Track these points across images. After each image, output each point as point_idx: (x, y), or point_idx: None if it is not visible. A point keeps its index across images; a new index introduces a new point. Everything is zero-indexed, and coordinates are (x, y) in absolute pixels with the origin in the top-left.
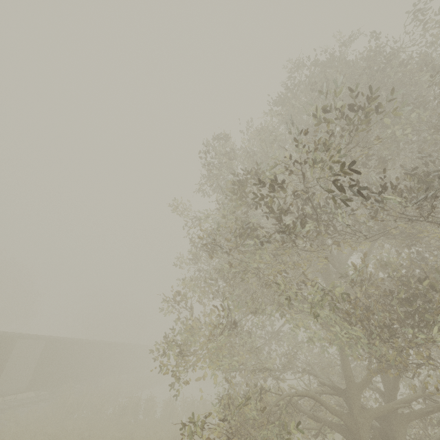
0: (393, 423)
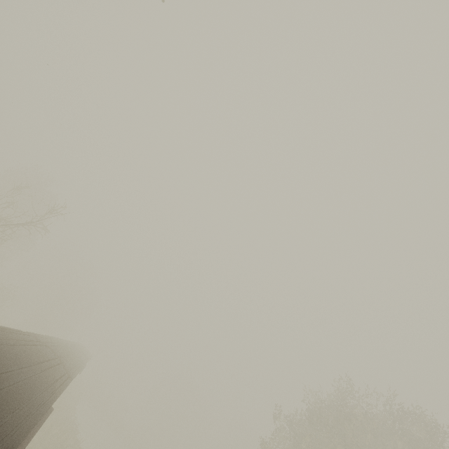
0: None
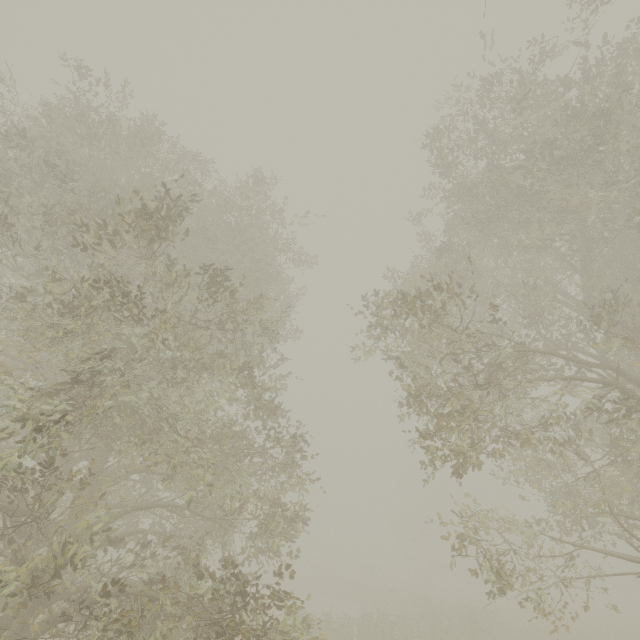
0: None
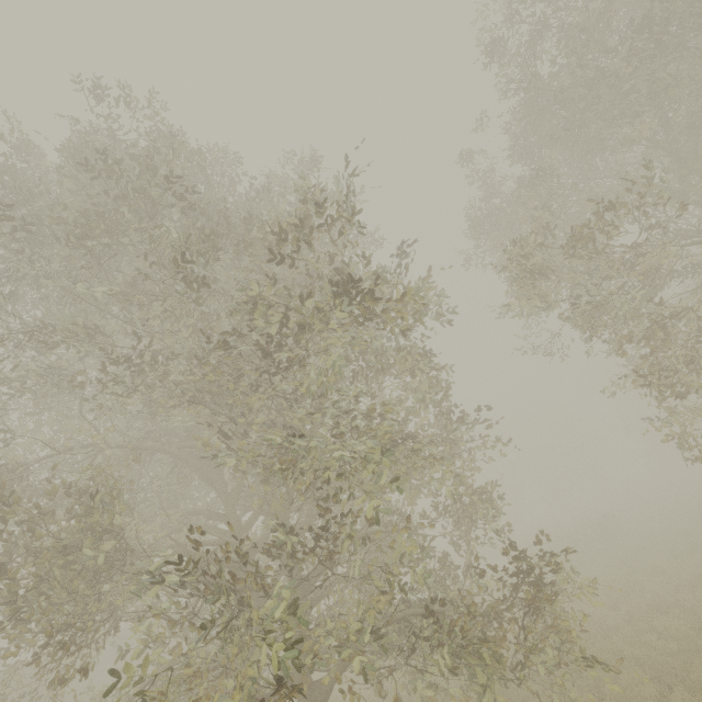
0: None
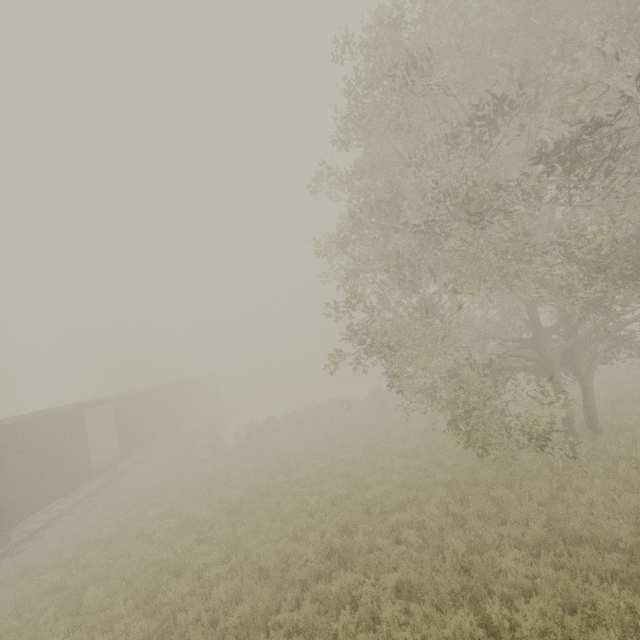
0: (575, 351)
